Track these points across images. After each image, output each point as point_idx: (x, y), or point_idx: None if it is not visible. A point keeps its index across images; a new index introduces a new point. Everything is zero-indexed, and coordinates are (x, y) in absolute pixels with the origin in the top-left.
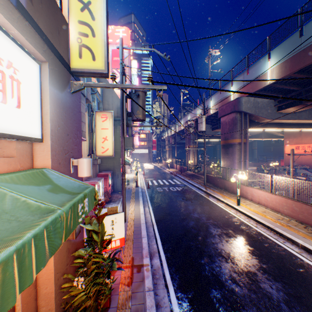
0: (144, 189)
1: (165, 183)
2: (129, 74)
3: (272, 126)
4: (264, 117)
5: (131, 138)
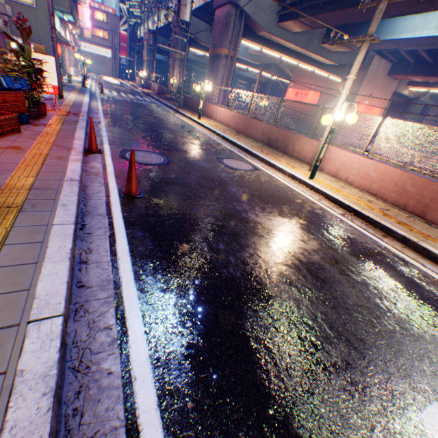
0: (95, 93)
1: (131, 97)
2: None
3: (271, 46)
4: (262, 27)
5: None
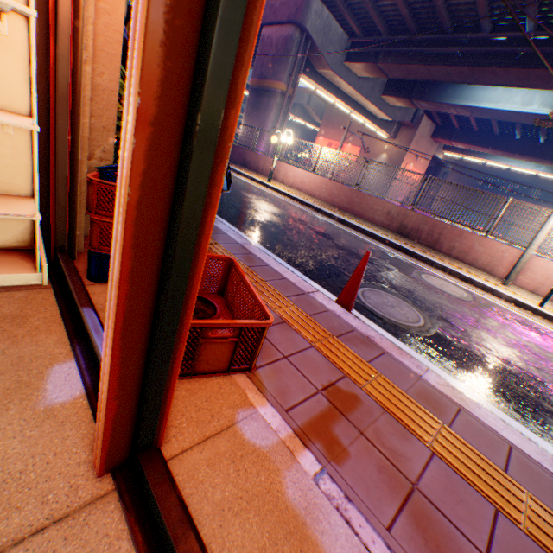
0: None
1: None
2: None
3: (328, 88)
4: (328, 63)
5: None
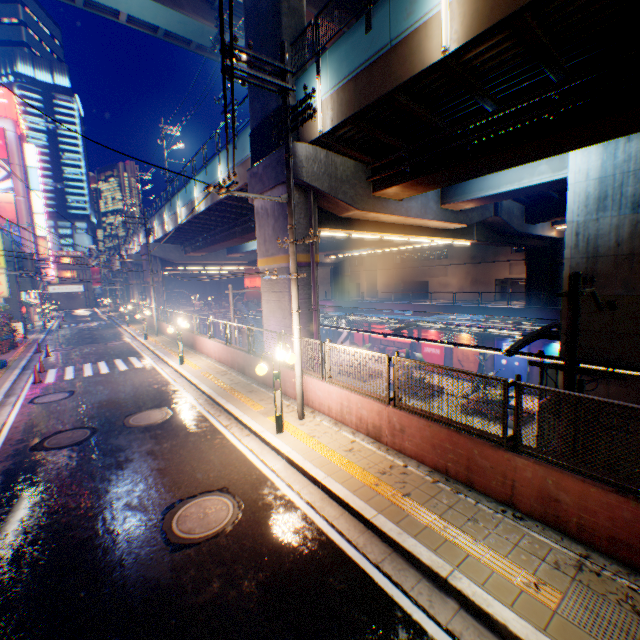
0: (55, 330)
1: (88, 324)
2: (23, 168)
3: (190, 265)
4: (174, 260)
5: (32, 280)
